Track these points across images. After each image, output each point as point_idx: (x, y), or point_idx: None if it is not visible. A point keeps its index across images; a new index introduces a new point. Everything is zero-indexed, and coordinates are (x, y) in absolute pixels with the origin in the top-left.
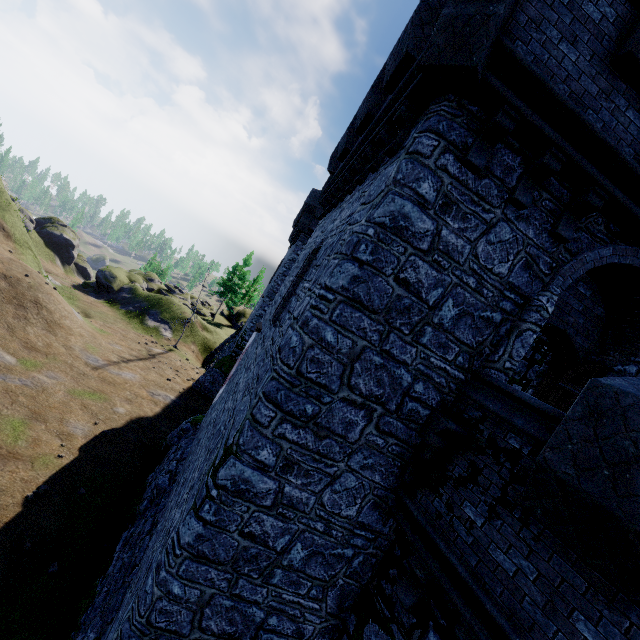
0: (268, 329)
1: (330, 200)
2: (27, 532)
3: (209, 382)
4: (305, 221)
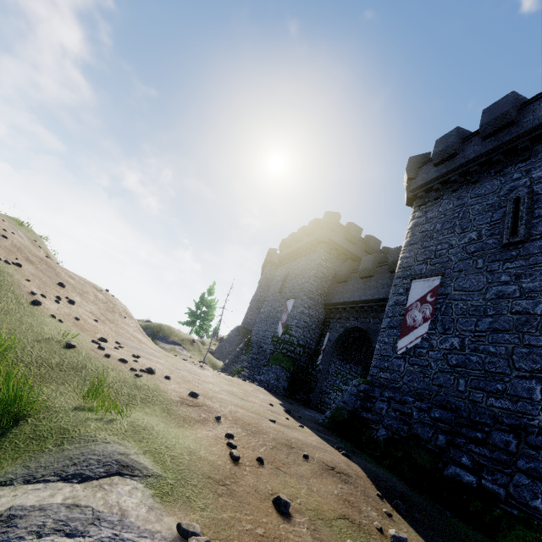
0: (498, 254)
1: (440, 188)
2: (388, 484)
3: (274, 379)
4: (326, 233)
